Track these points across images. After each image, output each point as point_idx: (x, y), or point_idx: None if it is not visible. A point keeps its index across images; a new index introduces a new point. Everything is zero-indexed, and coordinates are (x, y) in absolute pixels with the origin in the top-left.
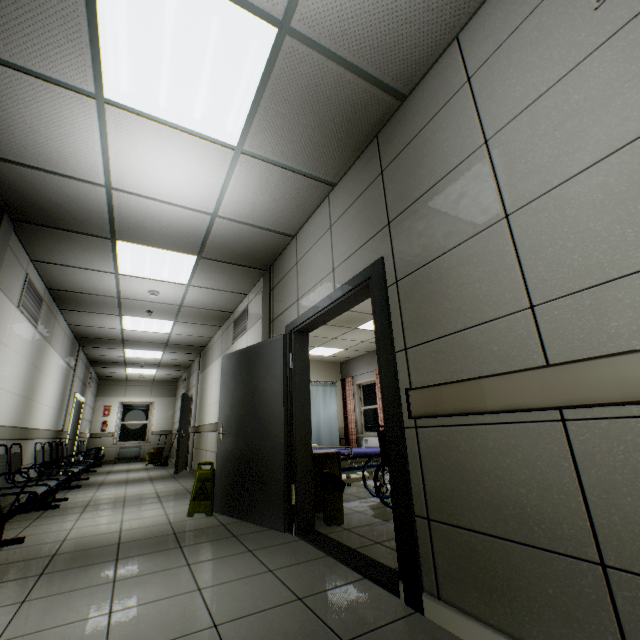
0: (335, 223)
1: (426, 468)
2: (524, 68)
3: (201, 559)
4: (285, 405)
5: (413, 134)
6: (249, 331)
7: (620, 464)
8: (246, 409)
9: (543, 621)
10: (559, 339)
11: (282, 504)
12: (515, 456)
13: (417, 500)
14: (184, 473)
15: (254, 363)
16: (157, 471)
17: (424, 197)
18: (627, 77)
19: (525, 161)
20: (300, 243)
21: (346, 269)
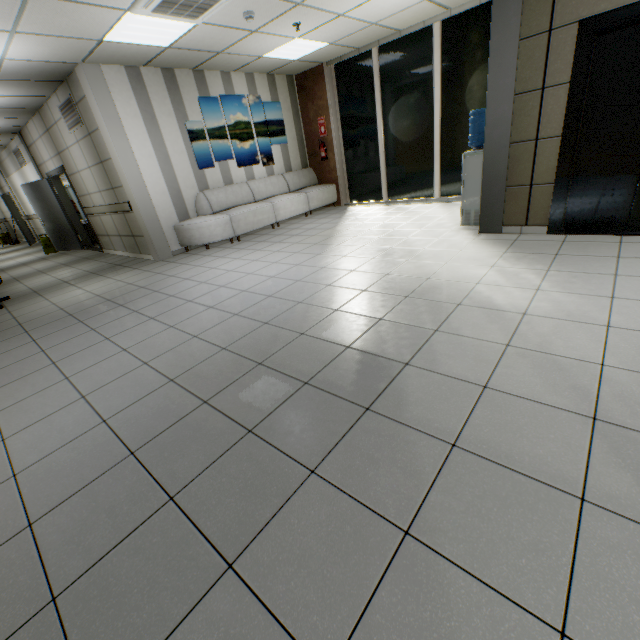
0: (42, 137)
1: (94, 226)
2: (66, 135)
3: (54, 259)
4: (63, 209)
5: (51, 126)
6: (29, 165)
7: (104, 222)
8: (48, 211)
9: (110, 246)
10: (94, 202)
11: (78, 242)
12: (99, 222)
13: (96, 232)
14: (37, 244)
15: (40, 191)
16: (16, 247)
17: (64, 153)
18: (80, 156)
19: (76, 161)
20: (31, 133)
21: (56, 162)
